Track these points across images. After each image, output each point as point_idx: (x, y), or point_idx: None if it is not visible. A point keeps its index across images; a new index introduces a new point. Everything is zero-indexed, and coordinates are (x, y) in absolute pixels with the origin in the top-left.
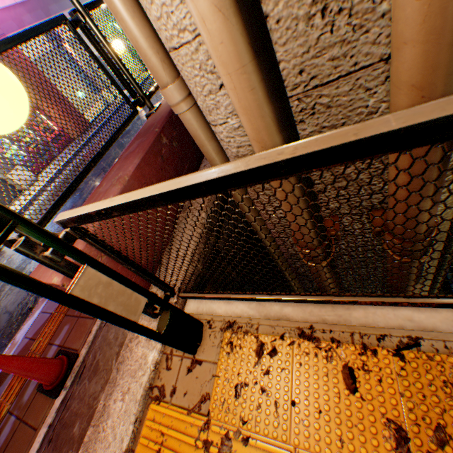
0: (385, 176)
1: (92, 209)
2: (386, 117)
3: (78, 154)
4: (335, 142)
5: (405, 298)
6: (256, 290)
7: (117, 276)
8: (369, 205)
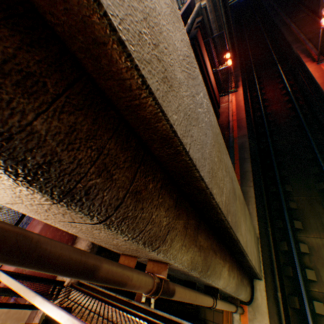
0: (143, 254)
1: (2, 279)
2: (59, 307)
3: None
4: (48, 310)
5: (141, 319)
6: (93, 297)
7: (14, 306)
8: (147, 257)
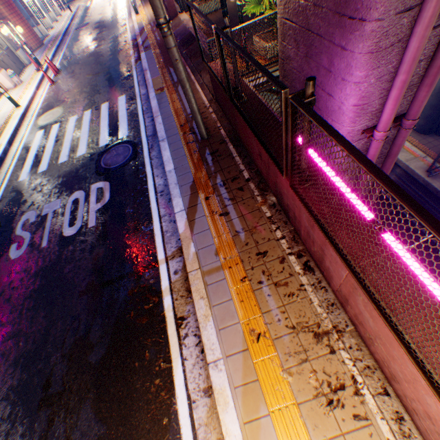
0: None
1: None
2: None
3: (58, 50)
4: None
5: None
6: None
7: None
8: None
